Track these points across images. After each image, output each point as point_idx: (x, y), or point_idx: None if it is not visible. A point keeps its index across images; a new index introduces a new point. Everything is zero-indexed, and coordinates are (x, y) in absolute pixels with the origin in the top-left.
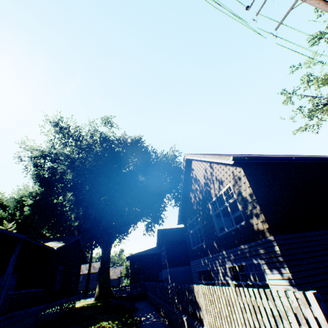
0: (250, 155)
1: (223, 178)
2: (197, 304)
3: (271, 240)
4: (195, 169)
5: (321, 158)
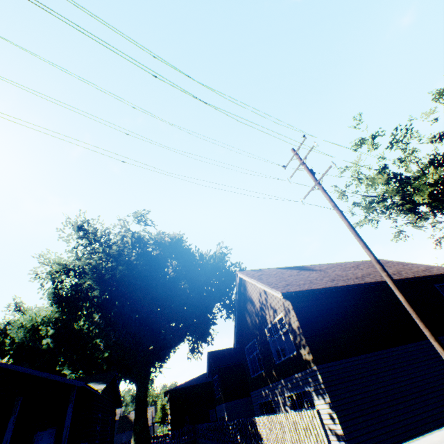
0: (305, 267)
1: (276, 307)
2: (259, 435)
3: (315, 370)
4: (249, 289)
5: (358, 285)
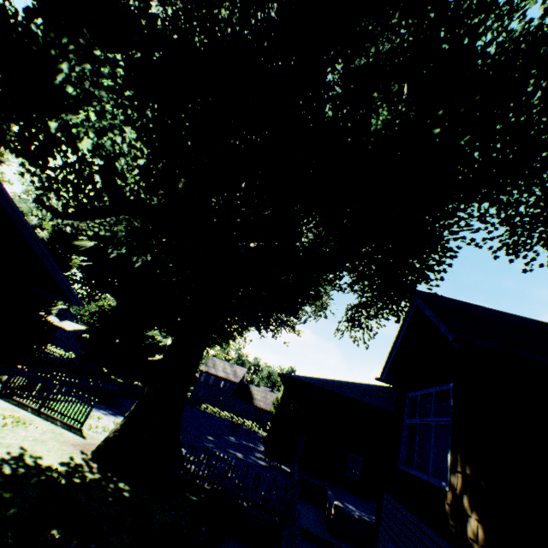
0: None
1: None
2: None
3: None
4: None
5: None
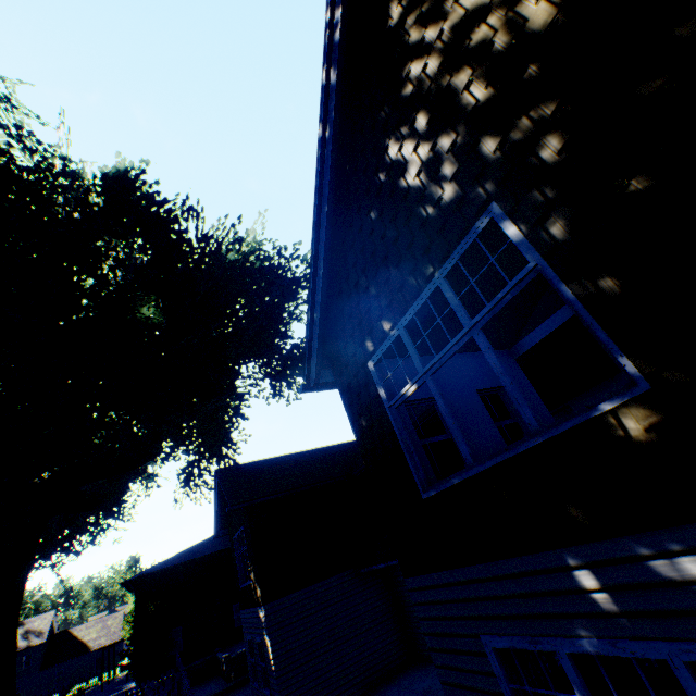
0: None
1: None
2: None
3: None
4: None
5: None
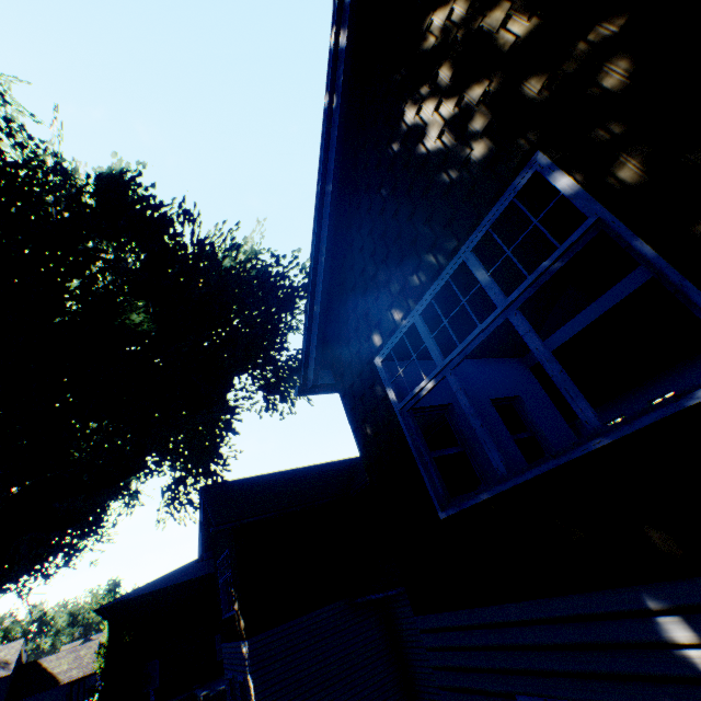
0: None
1: None
2: None
3: None
4: None
5: None
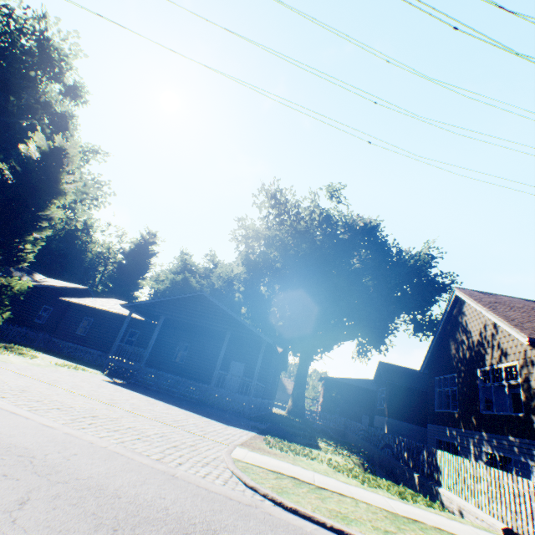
0: None
1: (509, 351)
2: (437, 467)
3: None
4: (467, 314)
5: None
